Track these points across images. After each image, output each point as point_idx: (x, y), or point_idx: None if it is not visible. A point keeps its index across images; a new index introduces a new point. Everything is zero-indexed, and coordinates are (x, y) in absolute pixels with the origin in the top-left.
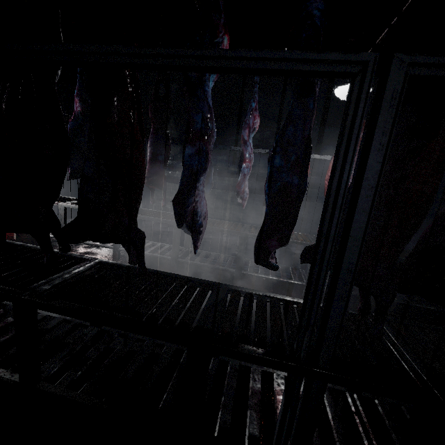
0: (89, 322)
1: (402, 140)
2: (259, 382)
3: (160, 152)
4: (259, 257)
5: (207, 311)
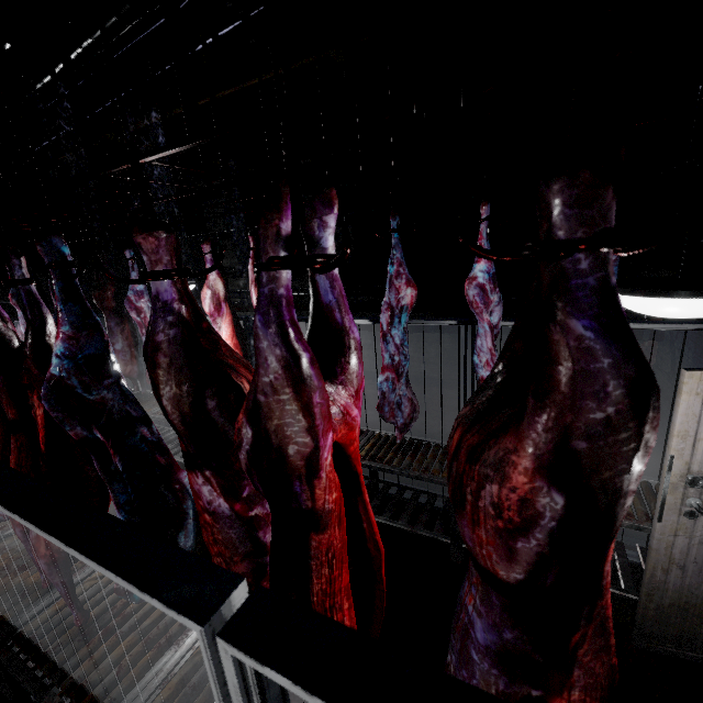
0: None
1: None
2: None
3: (117, 340)
4: None
5: None
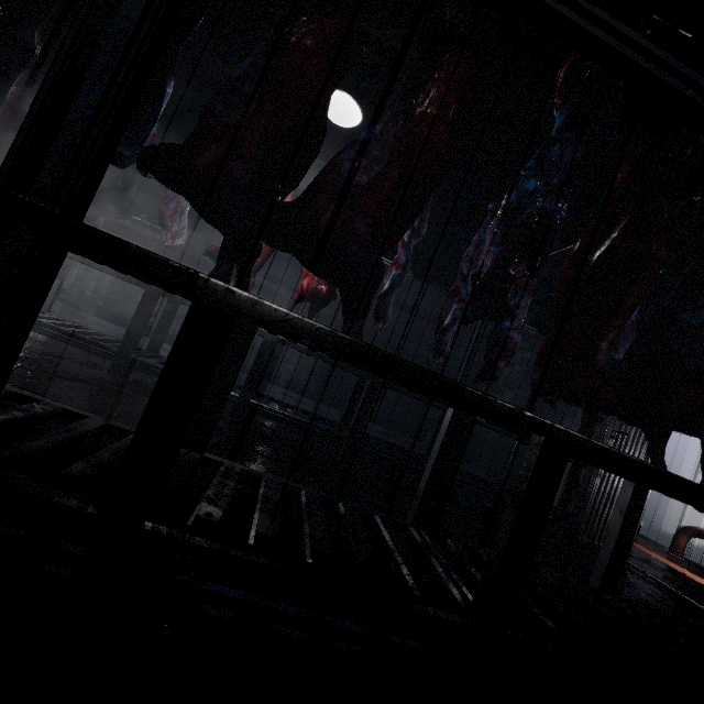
0: None
1: (294, 3)
2: None
3: None
4: None
5: None
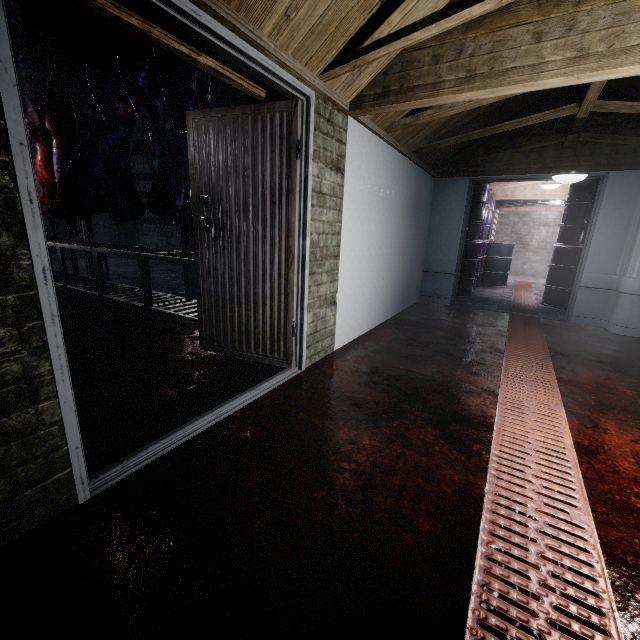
0: None
1: None
2: None
3: None
4: None
5: None
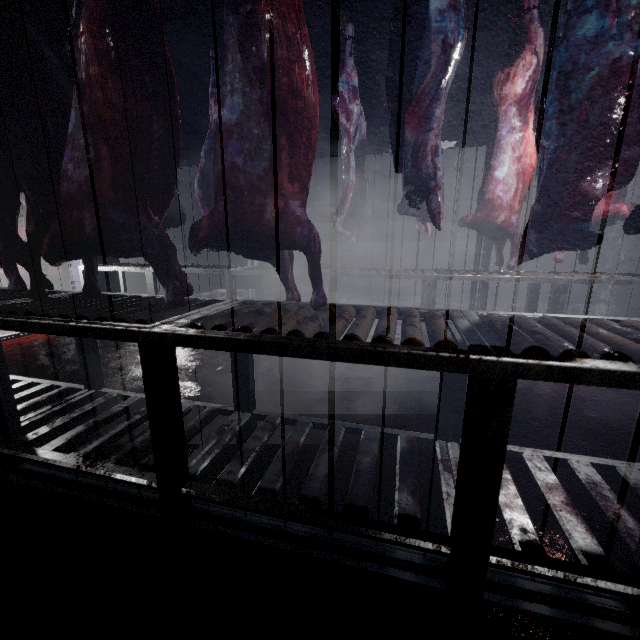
0: (231, 407)
1: None
2: (550, 472)
3: None
4: (563, 221)
5: (472, 332)
